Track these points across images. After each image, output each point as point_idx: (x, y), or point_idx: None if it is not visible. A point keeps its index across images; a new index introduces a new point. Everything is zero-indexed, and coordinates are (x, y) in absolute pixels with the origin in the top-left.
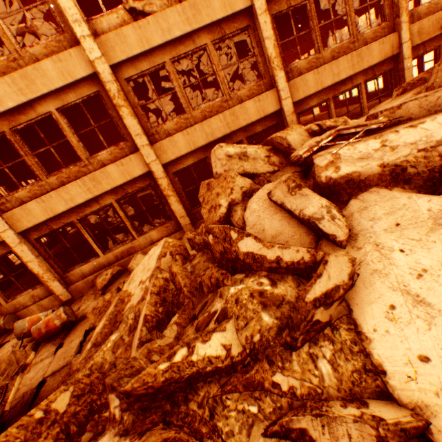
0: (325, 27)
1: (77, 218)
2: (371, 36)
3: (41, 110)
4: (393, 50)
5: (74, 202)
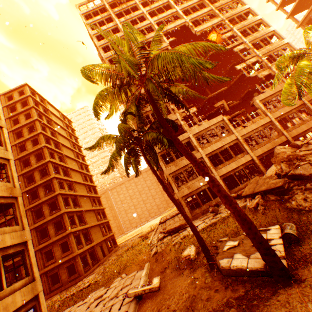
0: (283, 121)
1: (232, 173)
2: (309, 119)
3: (224, 147)
4: None
5: (232, 168)
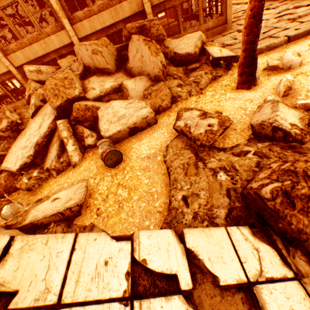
0: None
1: None
2: None
3: None
4: (139, 7)
5: None
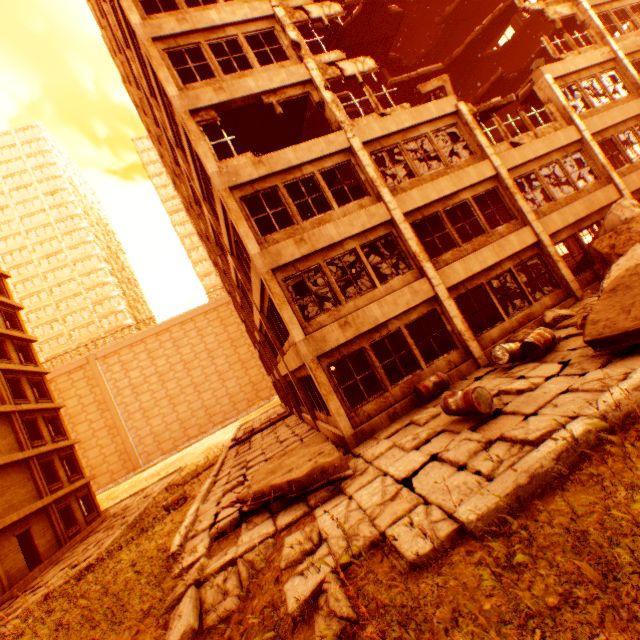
0: None
1: (484, 281)
2: None
3: (460, 198)
4: None
5: (485, 264)
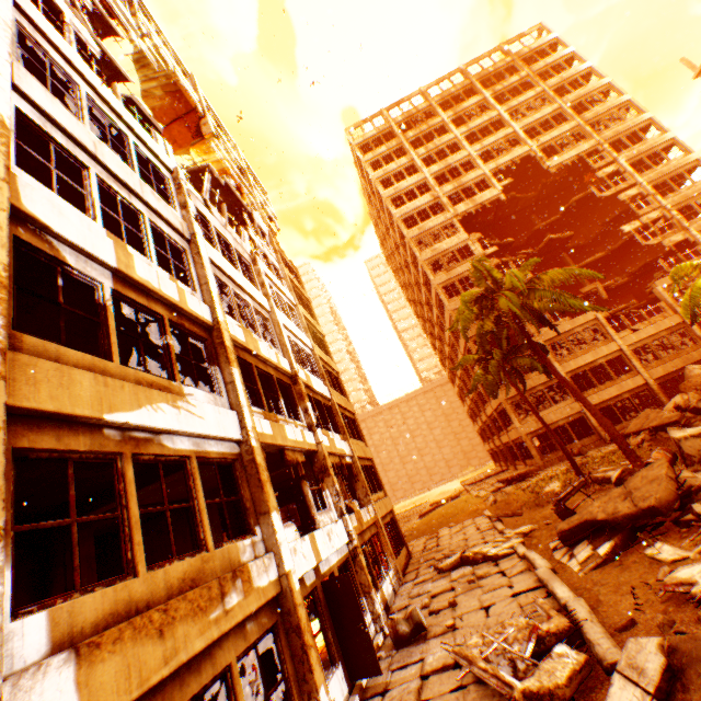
0: None
1: (610, 403)
2: None
3: (597, 362)
4: None
5: (611, 395)
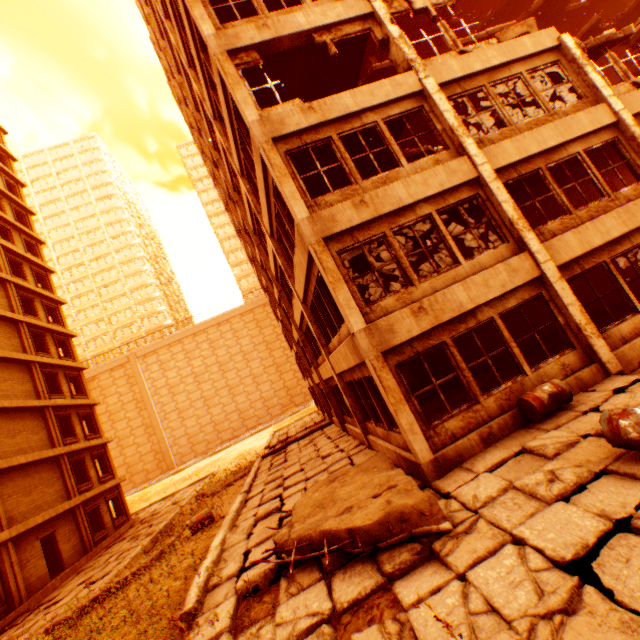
0: None
1: (606, 258)
2: None
3: (568, 152)
4: None
5: (609, 236)
